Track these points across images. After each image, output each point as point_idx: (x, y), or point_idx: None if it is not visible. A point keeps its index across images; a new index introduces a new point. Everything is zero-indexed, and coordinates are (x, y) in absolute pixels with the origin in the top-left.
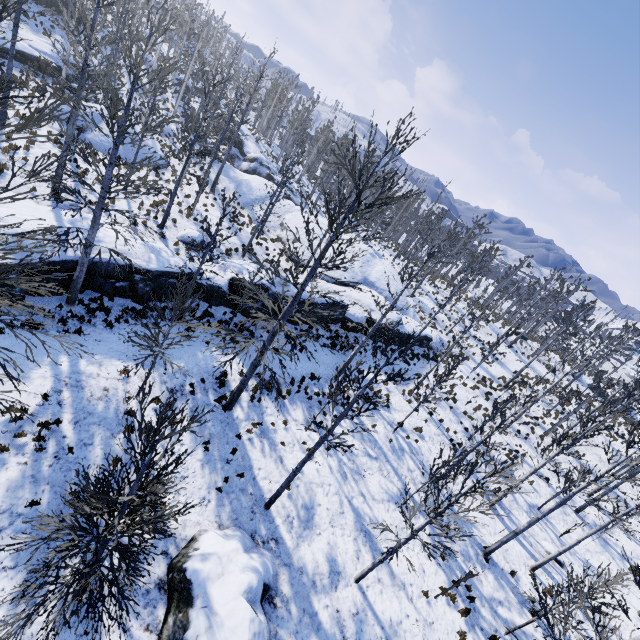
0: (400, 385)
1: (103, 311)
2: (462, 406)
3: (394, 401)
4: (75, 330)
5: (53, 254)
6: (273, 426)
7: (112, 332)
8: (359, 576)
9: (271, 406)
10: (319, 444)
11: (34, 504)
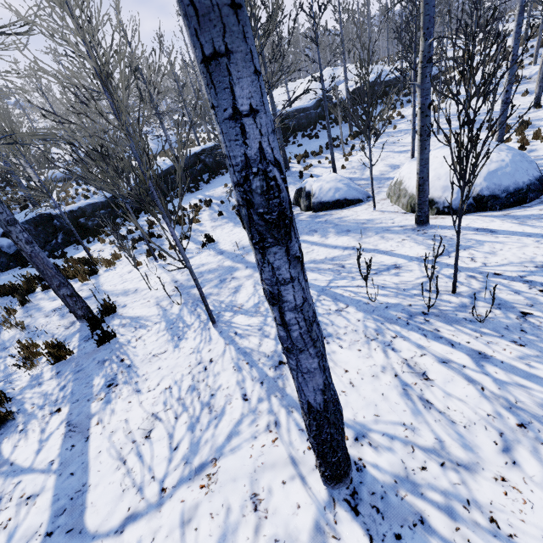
0: (408, 106)
1: (201, 181)
2: (479, 78)
3: (407, 113)
4: (195, 189)
5: (164, 167)
6: (320, 164)
7: (211, 184)
8: (411, 155)
9: (314, 161)
10: (324, 102)
11: (221, 215)
